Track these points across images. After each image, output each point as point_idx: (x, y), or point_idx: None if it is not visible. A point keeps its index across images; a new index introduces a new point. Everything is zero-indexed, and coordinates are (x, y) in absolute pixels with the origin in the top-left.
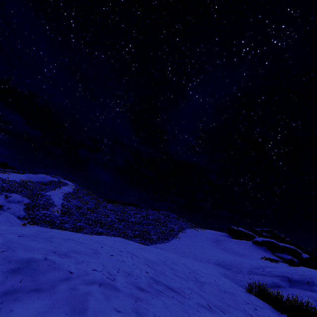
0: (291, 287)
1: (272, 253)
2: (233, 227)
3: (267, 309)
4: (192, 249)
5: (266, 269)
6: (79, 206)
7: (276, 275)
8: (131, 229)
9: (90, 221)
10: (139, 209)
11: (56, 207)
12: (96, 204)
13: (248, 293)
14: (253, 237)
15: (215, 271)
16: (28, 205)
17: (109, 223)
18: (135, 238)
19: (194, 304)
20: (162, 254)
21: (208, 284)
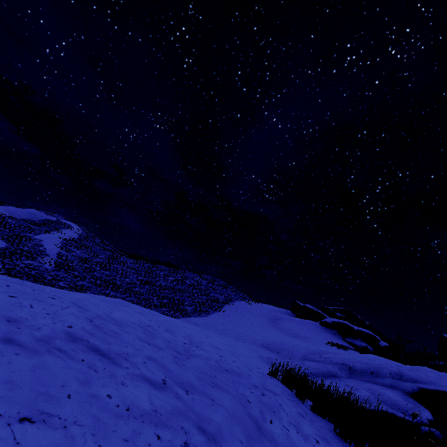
0: (349, 378)
1: (343, 339)
2: (298, 302)
3: (283, 397)
4: (238, 326)
5: (325, 355)
6: (84, 258)
7: (334, 362)
8: (158, 296)
9: (98, 281)
10: (173, 270)
11: (48, 257)
12: (110, 259)
13: (268, 377)
14: (322, 317)
15: (255, 353)
16: (4, 251)
17: (126, 285)
18: (161, 308)
19: (128, 375)
20: (171, 322)
21: (201, 358)
